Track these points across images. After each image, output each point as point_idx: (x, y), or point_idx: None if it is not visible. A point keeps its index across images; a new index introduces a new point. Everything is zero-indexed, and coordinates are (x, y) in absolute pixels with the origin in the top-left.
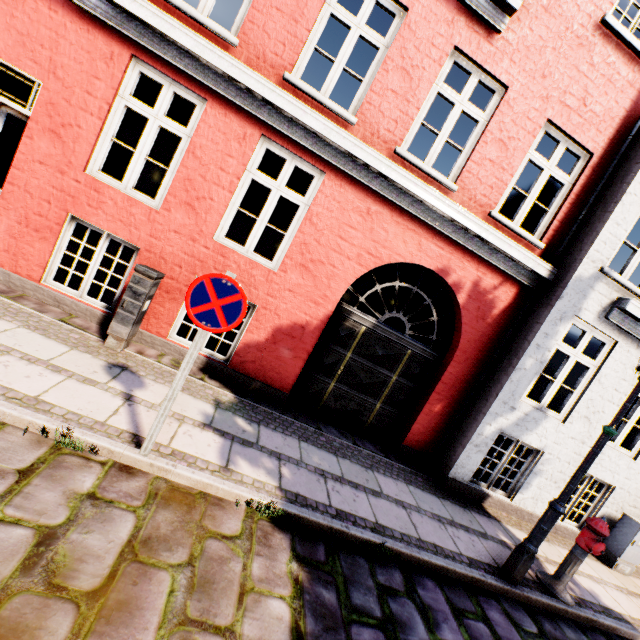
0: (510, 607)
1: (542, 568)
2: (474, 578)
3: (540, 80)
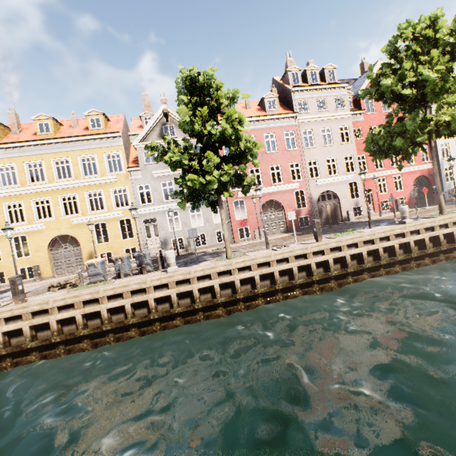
0: None
1: None
2: None
3: None
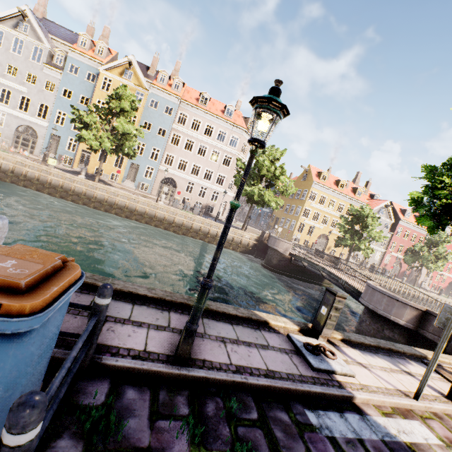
0: None
1: None
2: None
3: None
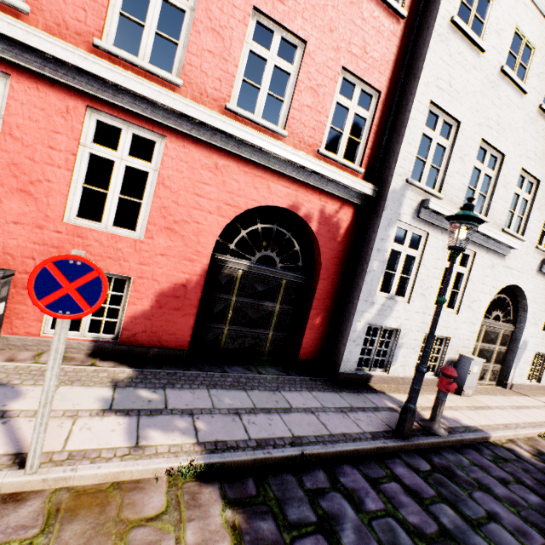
0: (408, 458)
1: (421, 416)
2: (378, 448)
3: (329, 34)
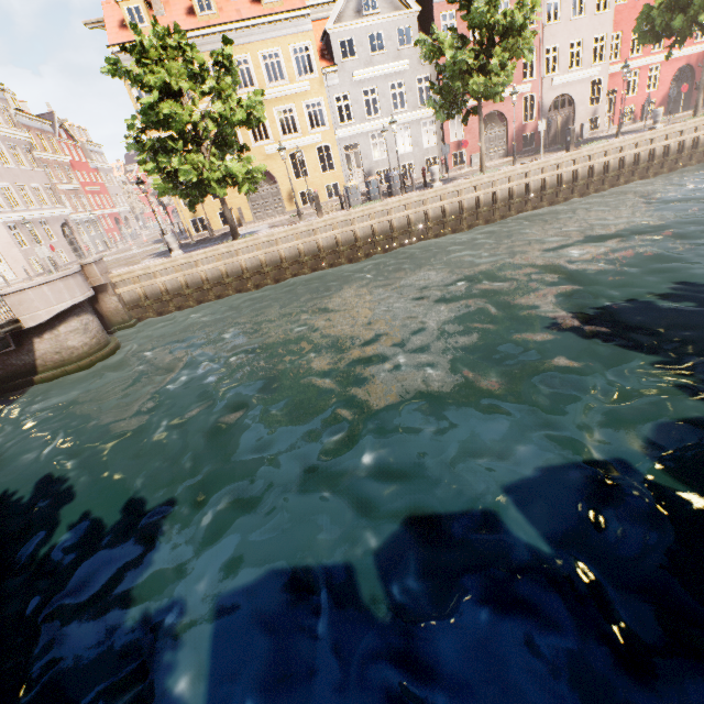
0: None
1: None
2: None
3: None
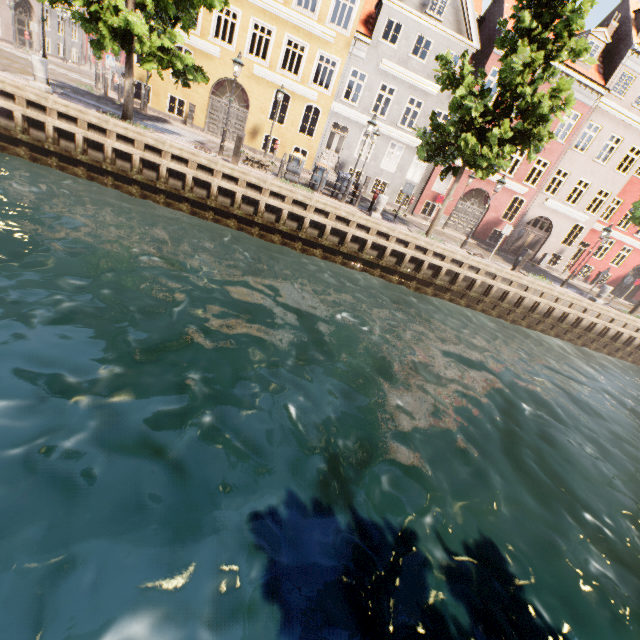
0: None
1: None
2: None
3: None
